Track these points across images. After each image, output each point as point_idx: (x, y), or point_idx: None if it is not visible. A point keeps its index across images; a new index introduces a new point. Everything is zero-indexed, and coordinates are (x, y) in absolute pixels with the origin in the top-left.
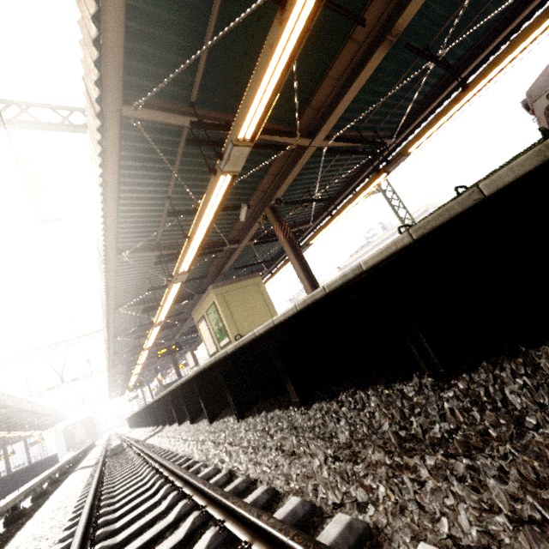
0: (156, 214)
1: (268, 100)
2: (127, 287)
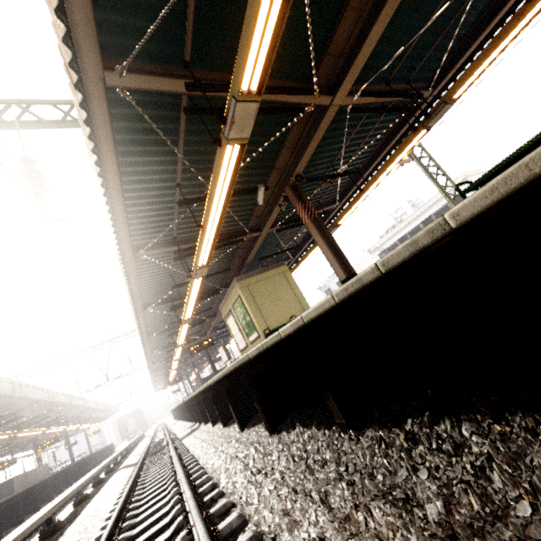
0: (168, 206)
1: (274, 31)
2: (152, 286)
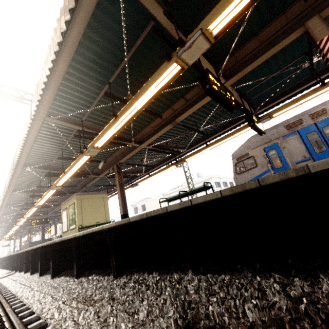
0: (53, 153)
1: (110, 137)
2: (25, 181)
